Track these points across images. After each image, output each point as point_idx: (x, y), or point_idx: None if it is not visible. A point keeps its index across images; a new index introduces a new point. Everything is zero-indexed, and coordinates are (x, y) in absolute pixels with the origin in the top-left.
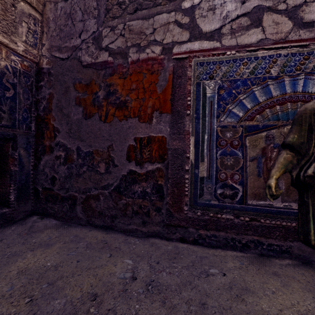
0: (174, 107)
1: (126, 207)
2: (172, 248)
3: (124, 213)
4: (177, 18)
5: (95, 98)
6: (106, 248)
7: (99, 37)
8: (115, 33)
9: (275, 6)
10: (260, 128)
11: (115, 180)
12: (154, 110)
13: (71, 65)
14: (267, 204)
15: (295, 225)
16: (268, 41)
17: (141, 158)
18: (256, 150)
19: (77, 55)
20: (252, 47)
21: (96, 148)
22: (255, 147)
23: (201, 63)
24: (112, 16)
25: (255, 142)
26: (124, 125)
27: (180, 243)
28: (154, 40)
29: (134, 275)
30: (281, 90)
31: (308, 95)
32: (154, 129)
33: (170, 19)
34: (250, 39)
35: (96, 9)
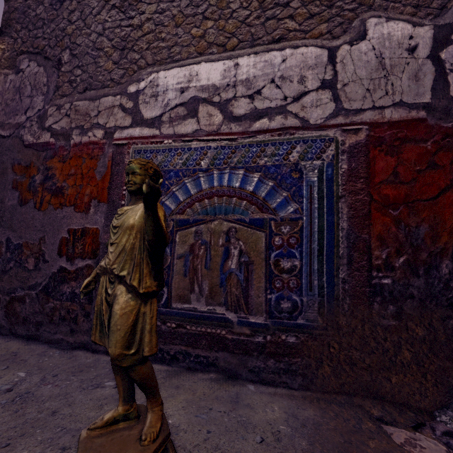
0: (110, 196)
1: (53, 312)
2: (91, 361)
3: (51, 320)
4: (122, 102)
5: (32, 182)
6: (8, 361)
7: (44, 115)
8: (61, 112)
9: (210, 98)
10: (191, 222)
11: (45, 278)
12: (92, 199)
13: (12, 144)
14: (192, 307)
15: (220, 332)
16: (203, 132)
17: (73, 253)
18: (184, 247)
19: (20, 134)
20: (188, 137)
21: (26, 240)
22: (184, 244)
23: (138, 151)
24: (61, 94)
25: (185, 238)
26: (58, 215)
27: (105, 355)
28: (97, 123)
29: (13, 387)
30: (210, 184)
31: (232, 190)
32: (91, 220)
33: (115, 103)
34: (186, 129)
35: (45, 85)
